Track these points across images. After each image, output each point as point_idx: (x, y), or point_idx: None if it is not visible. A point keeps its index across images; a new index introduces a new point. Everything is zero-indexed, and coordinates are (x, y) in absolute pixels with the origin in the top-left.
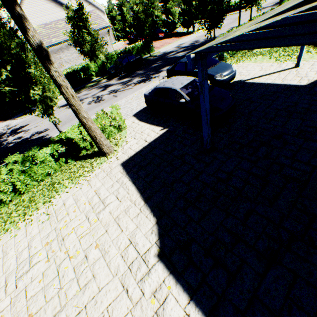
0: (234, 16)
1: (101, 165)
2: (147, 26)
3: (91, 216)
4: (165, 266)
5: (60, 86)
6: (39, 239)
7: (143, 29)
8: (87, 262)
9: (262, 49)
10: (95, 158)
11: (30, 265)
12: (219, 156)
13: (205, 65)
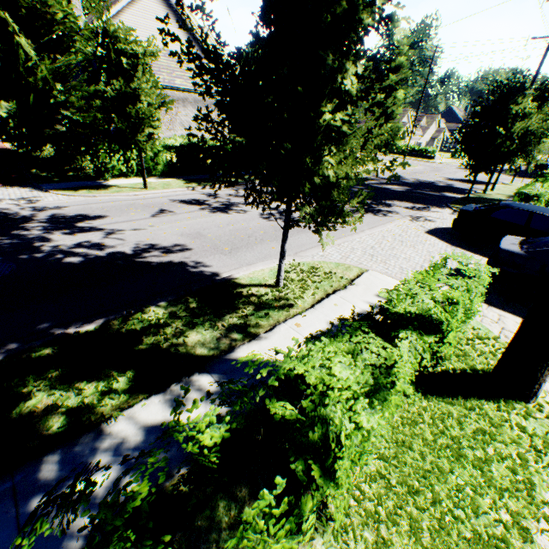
0: (425, 164)
1: None
2: None
3: None
4: None
5: None
6: None
7: None
8: None
9: None
10: (498, 404)
11: None
12: None
13: None
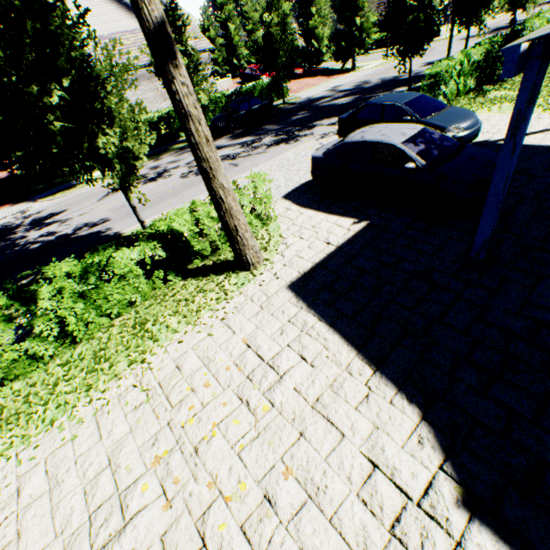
0: None
1: (242, 288)
2: (283, 51)
3: (252, 398)
4: (496, 534)
5: (187, 118)
6: (134, 448)
7: (277, 56)
8: (274, 515)
9: (503, 93)
10: (227, 274)
11: (123, 516)
12: (511, 276)
13: (544, 71)
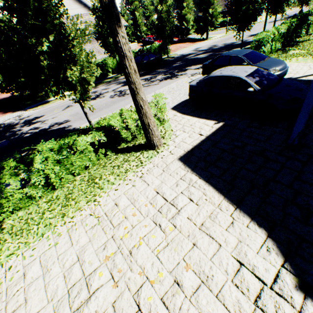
0: None
1: (151, 160)
2: (168, 27)
3: (162, 222)
4: None
5: (124, 57)
6: (92, 251)
7: (165, 30)
8: (181, 292)
9: (298, 51)
10: (141, 151)
11: (88, 291)
12: None
13: None
